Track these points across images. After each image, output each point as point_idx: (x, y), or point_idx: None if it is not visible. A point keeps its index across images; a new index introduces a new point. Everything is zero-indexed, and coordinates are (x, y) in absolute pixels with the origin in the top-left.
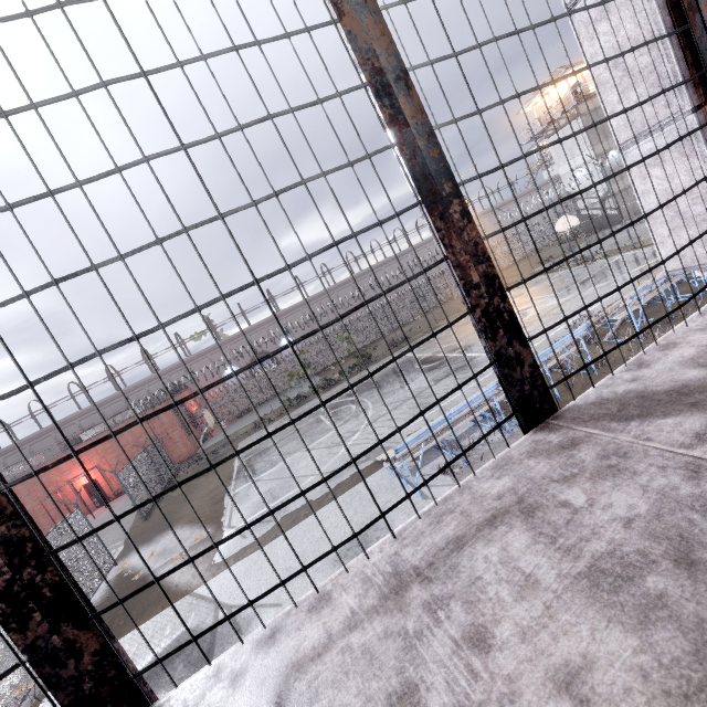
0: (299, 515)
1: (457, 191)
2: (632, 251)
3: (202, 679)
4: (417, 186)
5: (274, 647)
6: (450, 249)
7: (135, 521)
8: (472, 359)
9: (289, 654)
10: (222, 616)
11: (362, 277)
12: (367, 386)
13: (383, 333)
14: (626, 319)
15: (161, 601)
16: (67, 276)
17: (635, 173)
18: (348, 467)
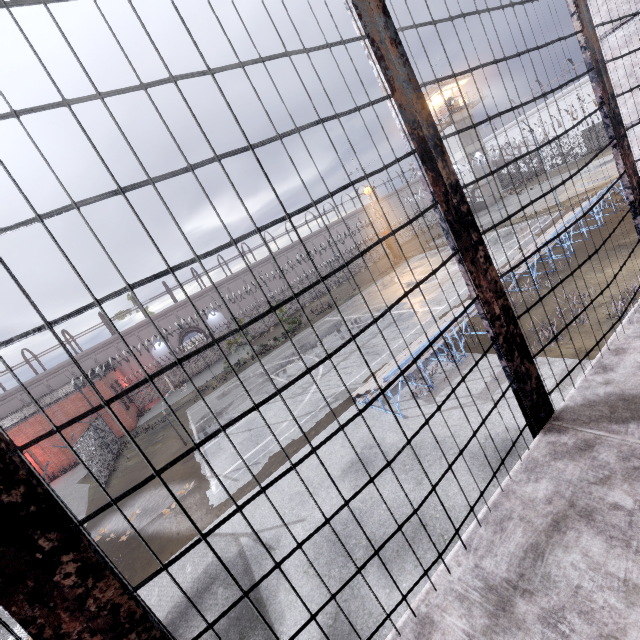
0: (288, 452)
1: (625, 134)
2: (504, 228)
3: (580, 393)
4: (613, 128)
5: (616, 369)
6: (625, 166)
7: (91, 495)
8: (401, 315)
9: (634, 365)
10: (246, 543)
11: (281, 255)
12: (307, 346)
13: (304, 303)
14: (520, 275)
15: (166, 549)
16: (519, 157)
17: (635, 143)
18: (320, 409)
